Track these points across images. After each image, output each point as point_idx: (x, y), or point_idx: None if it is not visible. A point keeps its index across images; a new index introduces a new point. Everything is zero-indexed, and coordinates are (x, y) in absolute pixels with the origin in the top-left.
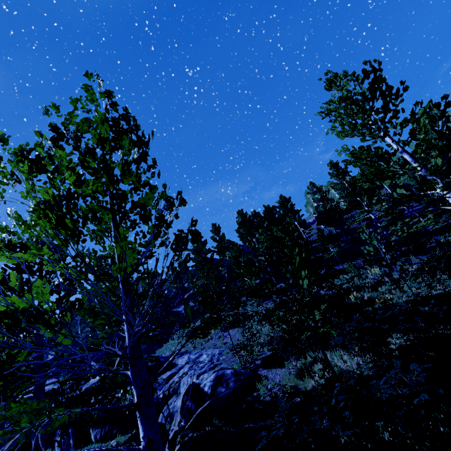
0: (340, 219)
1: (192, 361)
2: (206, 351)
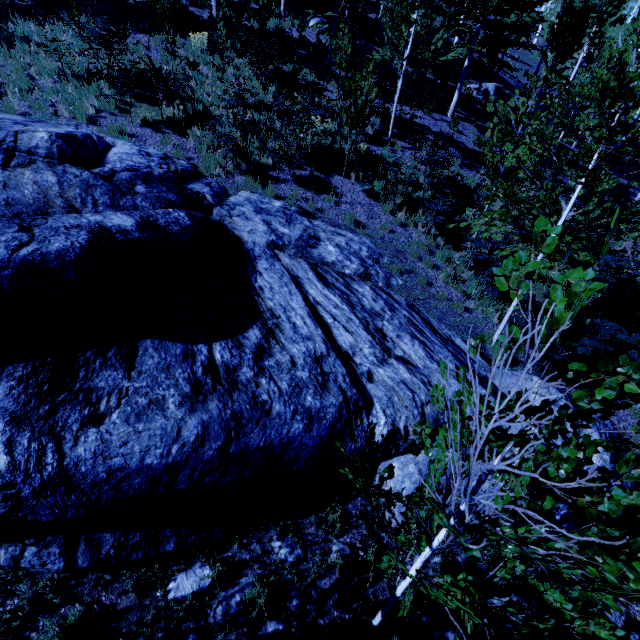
0: (570, 57)
1: (293, 247)
2: (312, 224)
